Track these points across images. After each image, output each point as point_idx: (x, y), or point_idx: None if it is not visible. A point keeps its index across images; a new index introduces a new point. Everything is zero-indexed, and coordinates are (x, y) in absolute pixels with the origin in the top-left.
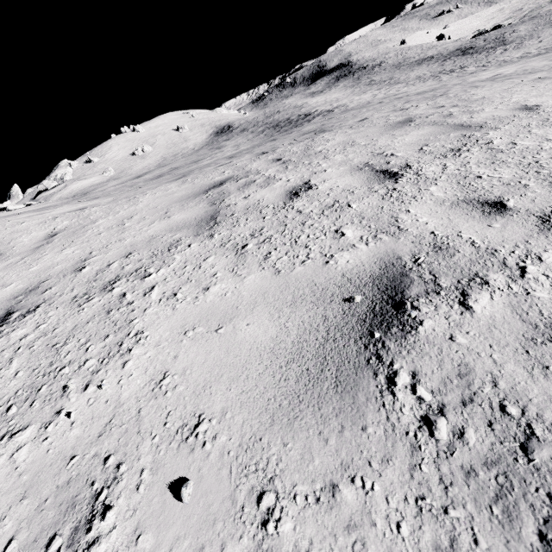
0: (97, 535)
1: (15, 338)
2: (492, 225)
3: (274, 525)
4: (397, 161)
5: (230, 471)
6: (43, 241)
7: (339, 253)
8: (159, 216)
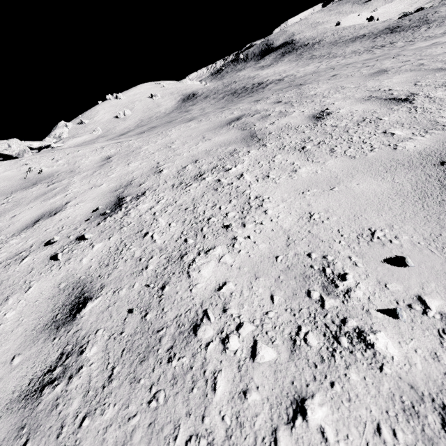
0: (346, 288)
1: (144, 209)
2: None
3: None
4: (399, 92)
5: (431, 251)
6: (102, 161)
7: (401, 143)
8: (199, 139)
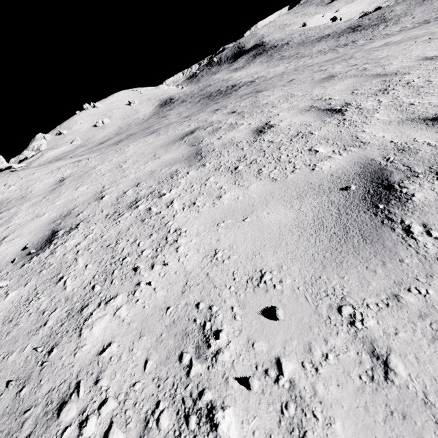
0: (217, 348)
1: (71, 246)
2: None
3: (360, 323)
4: (336, 102)
5: (306, 298)
6: (55, 185)
7: (320, 162)
8: (150, 158)
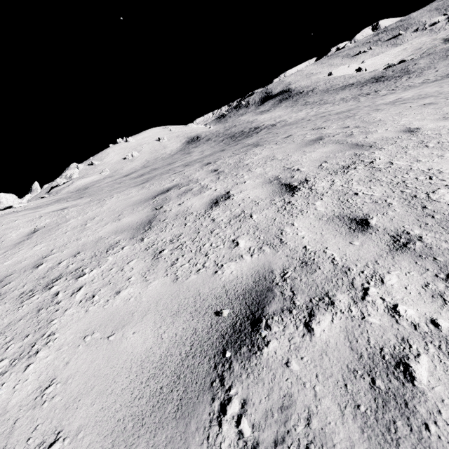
0: None
1: None
2: (353, 242)
3: None
4: (299, 176)
5: None
6: (26, 236)
7: (228, 263)
8: (114, 218)
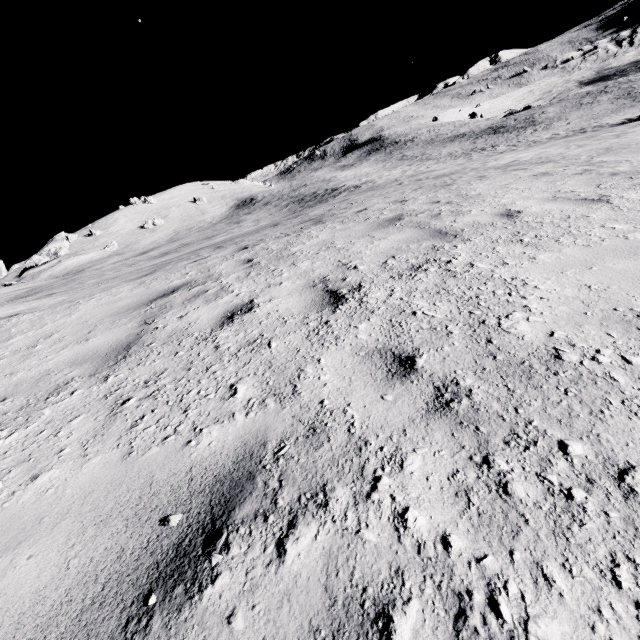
0: None
1: None
2: (385, 396)
3: None
4: (353, 278)
5: None
6: None
7: (211, 426)
8: (80, 336)
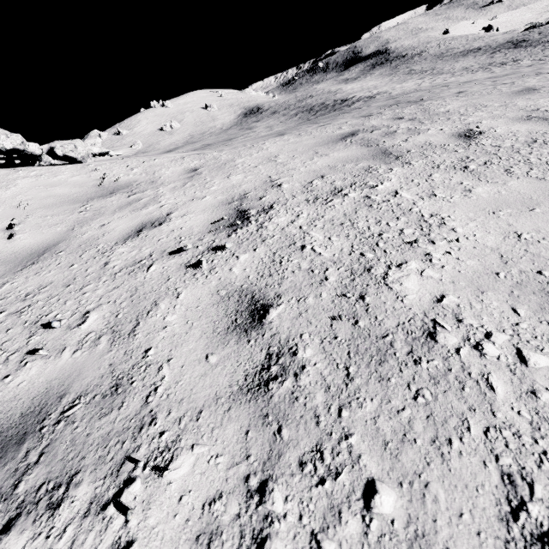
0: None
1: (283, 222)
2: None
3: None
4: None
5: None
6: (188, 173)
7: None
8: (312, 154)
